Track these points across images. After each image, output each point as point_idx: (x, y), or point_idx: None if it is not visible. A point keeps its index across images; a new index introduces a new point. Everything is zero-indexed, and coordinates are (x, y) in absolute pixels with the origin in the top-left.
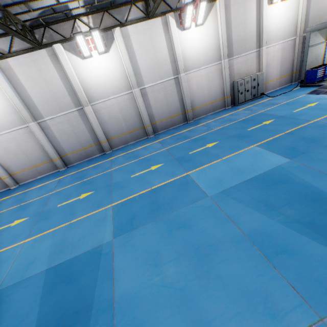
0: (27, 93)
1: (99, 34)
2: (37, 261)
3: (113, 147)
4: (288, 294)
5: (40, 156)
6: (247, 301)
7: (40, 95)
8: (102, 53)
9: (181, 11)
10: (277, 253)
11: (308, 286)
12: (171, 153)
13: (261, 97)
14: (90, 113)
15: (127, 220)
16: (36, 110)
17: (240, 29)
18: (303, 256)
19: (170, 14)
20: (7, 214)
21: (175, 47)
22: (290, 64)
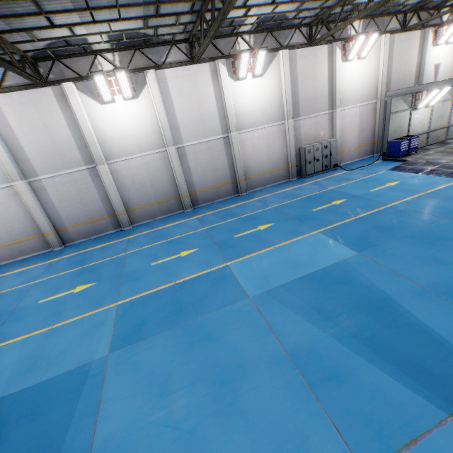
0: (18, 141)
1: (126, 75)
2: None
3: (135, 221)
4: (329, 437)
5: (26, 228)
6: (275, 448)
7: (37, 146)
8: (129, 99)
9: (234, 58)
10: (324, 379)
11: (356, 427)
12: (211, 235)
13: (335, 169)
14: (106, 173)
15: (135, 326)
16: (28, 165)
17: (308, 86)
18: (355, 384)
19: (221, 60)
20: None
21: (226, 100)
22: (371, 131)
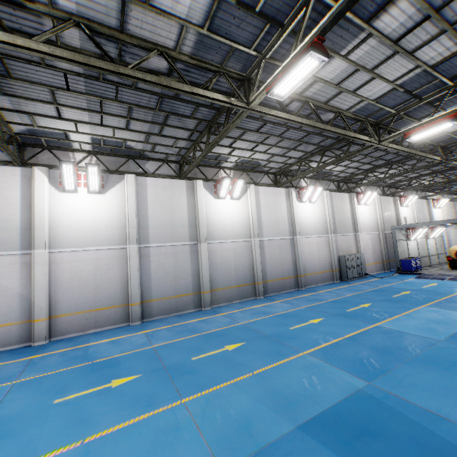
0: (146, 212)
1: (242, 183)
2: (257, 420)
3: (213, 302)
4: None
5: (114, 294)
6: None
7: (159, 218)
8: (235, 199)
9: (300, 189)
10: None
11: None
12: (320, 310)
13: (365, 277)
14: (204, 251)
15: (360, 364)
16: (145, 232)
17: (340, 215)
18: None
19: (293, 188)
20: (73, 374)
21: (294, 212)
22: (380, 253)
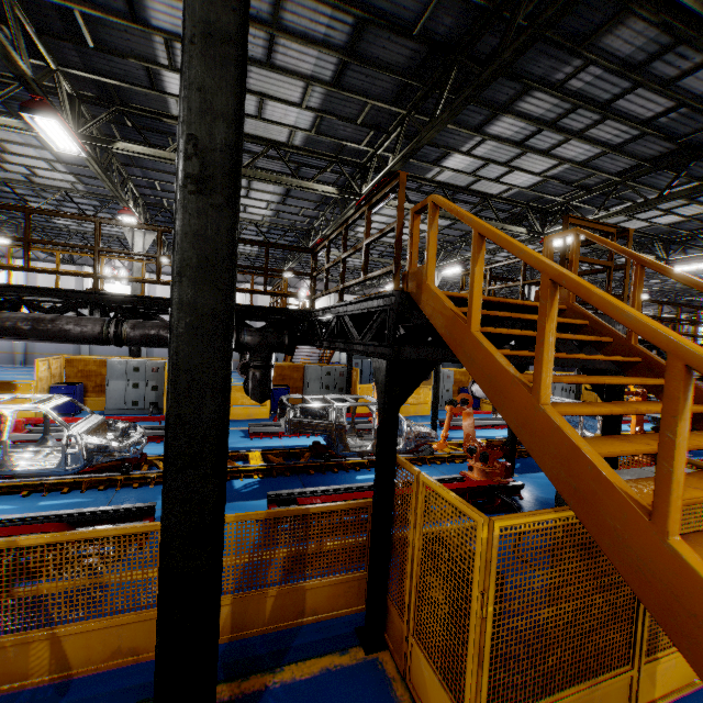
0: None
1: (126, 272)
2: None
3: None
4: None
5: (5, 344)
6: None
7: None
8: (125, 284)
9: None
10: None
11: None
12: None
13: None
14: None
15: None
16: None
17: None
18: None
19: None
20: None
21: None
22: None
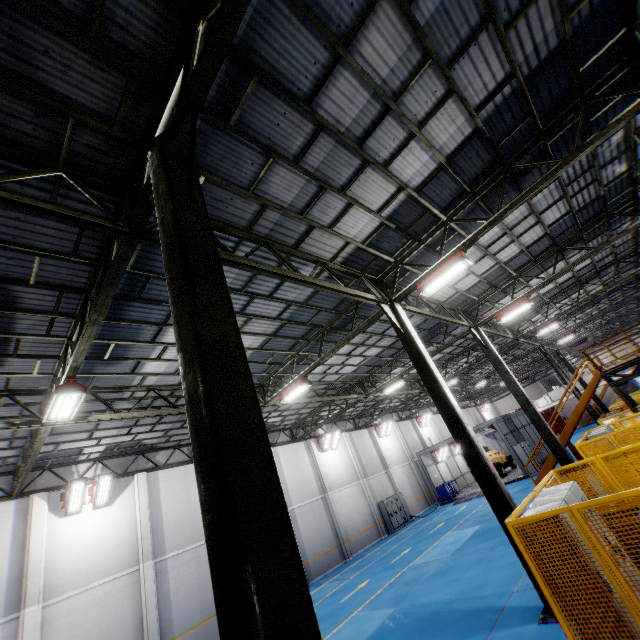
0: (160, 513)
1: None
2: None
3: None
4: None
5: None
6: None
7: (175, 517)
8: None
9: (318, 438)
10: None
11: None
12: (367, 573)
13: (412, 520)
14: None
15: (394, 598)
16: (160, 540)
17: (365, 454)
18: None
19: (311, 439)
20: None
21: (319, 466)
22: (418, 485)
